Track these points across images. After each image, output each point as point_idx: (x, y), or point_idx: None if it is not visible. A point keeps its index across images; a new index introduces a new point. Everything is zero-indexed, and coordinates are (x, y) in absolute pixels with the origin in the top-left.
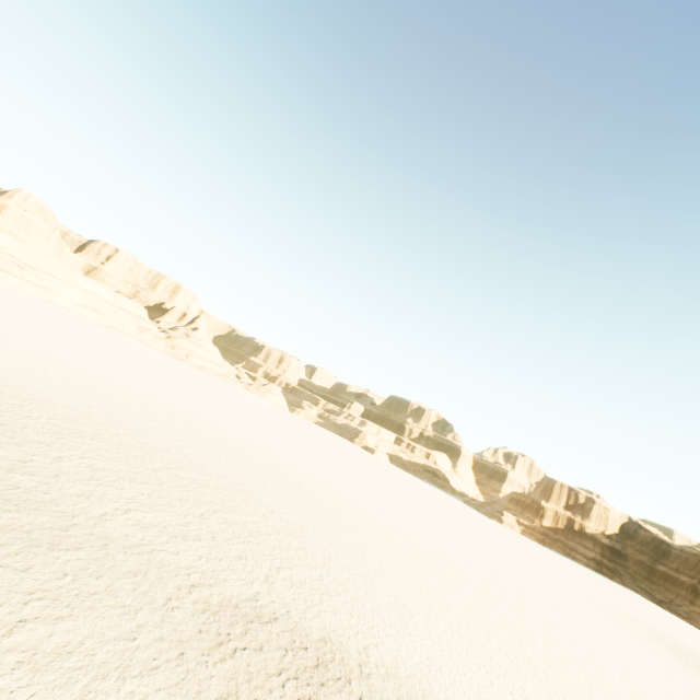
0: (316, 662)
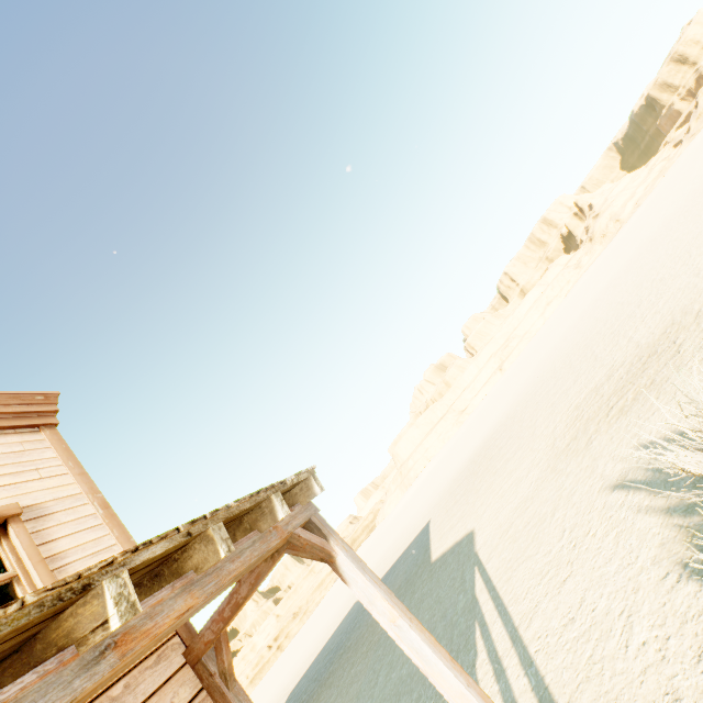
0: (646, 360)
